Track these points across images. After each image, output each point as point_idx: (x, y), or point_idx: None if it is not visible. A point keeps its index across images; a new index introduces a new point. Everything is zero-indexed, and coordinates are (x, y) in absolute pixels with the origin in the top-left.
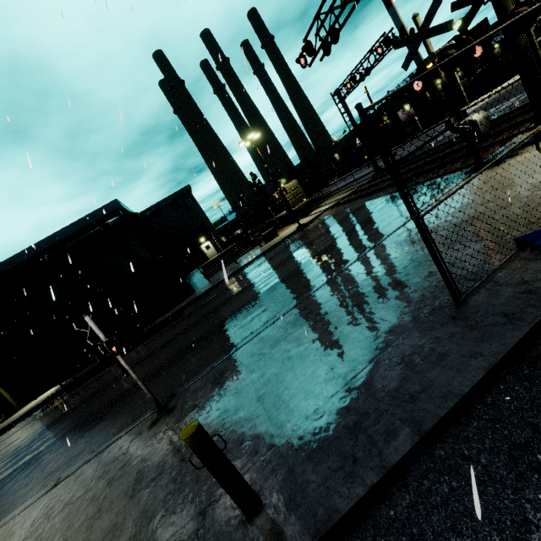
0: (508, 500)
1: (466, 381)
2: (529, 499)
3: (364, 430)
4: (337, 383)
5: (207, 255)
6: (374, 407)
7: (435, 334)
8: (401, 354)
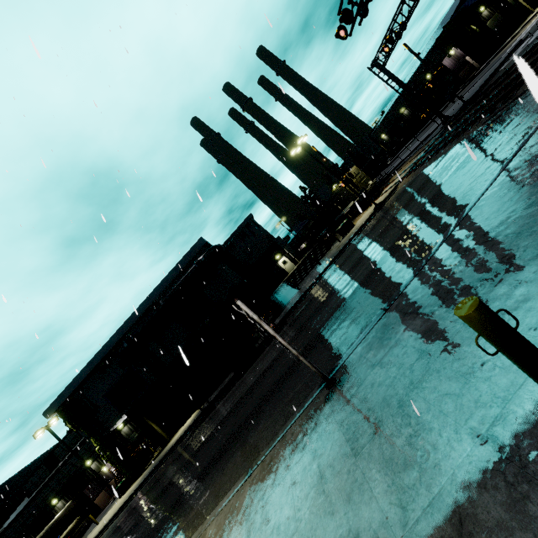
0: None
1: None
2: None
3: None
4: None
5: (286, 270)
6: None
7: None
8: None
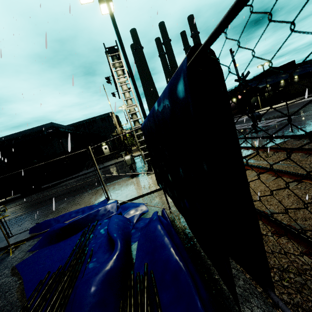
0: None
1: None
2: None
3: None
4: None
5: (104, 152)
6: None
7: None
8: None
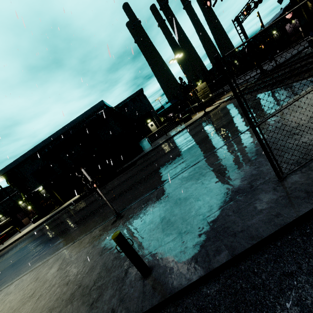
0: (268, 301)
1: (267, 230)
2: (280, 303)
3: (205, 247)
4: (199, 218)
5: (151, 130)
6: (214, 235)
7: (260, 197)
8: (237, 207)
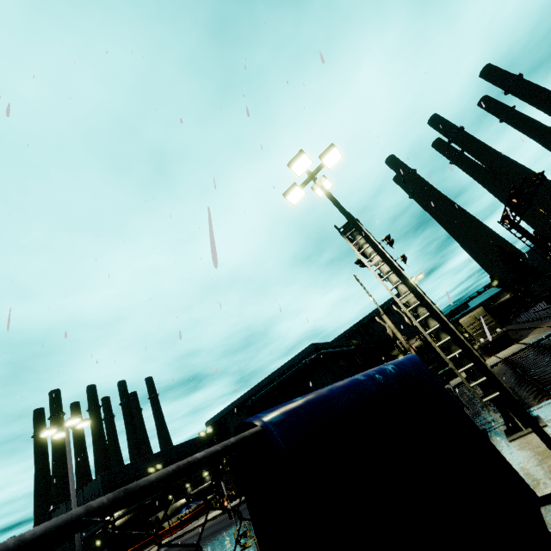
0: None
1: None
2: None
3: None
4: None
5: None
6: None
7: None
8: None
